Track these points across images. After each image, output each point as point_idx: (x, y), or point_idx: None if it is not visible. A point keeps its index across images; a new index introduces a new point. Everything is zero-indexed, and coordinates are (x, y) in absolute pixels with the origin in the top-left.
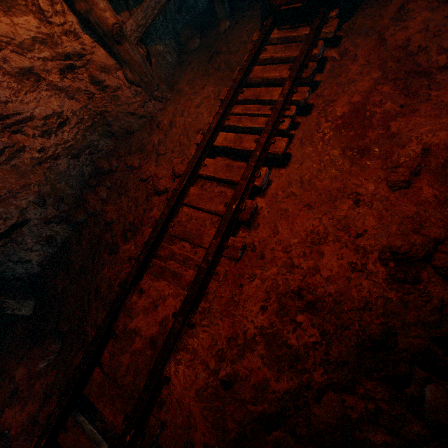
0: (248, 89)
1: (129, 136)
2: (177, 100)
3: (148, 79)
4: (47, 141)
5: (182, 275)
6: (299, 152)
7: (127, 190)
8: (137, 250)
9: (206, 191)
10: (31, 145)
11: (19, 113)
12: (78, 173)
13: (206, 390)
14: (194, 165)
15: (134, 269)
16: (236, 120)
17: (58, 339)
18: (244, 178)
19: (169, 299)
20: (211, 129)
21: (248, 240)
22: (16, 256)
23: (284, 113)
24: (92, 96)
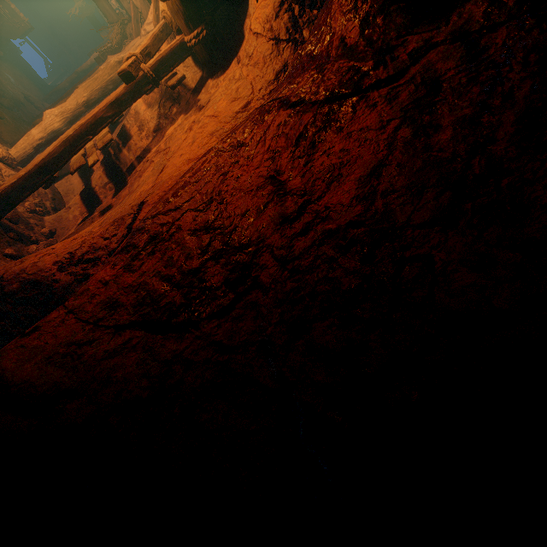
0: None
1: None
2: None
3: None
4: None
5: None
6: None
7: None
8: None
9: None
10: None
11: None
12: None
13: None
14: None
15: None
16: None
17: None
18: None
19: None
20: None
21: None
22: None
23: None
24: None
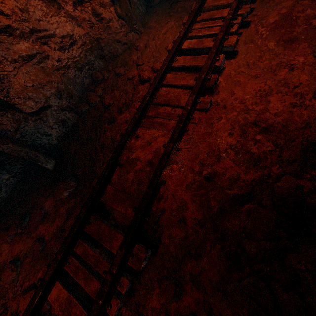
0: (203, 13)
1: (115, 59)
2: (149, 32)
3: (130, 14)
4: (63, 55)
5: (167, 124)
6: (244, 49)
7: (117, 87)
8: (131, 115)
9: (179, 74)
10: (52, 56)
11: (47, 30)
12: (80, 82)
13: (193, 185)
14: (169, 59)
15: (131, 123)
16: (197, 32)
17: (75, 179)
18: (209, 59)
19: (159, 139)
20: (180, 37)
21: (212, 100)
22: (42, 130)
23: (233, 21)
24: (92, 26)
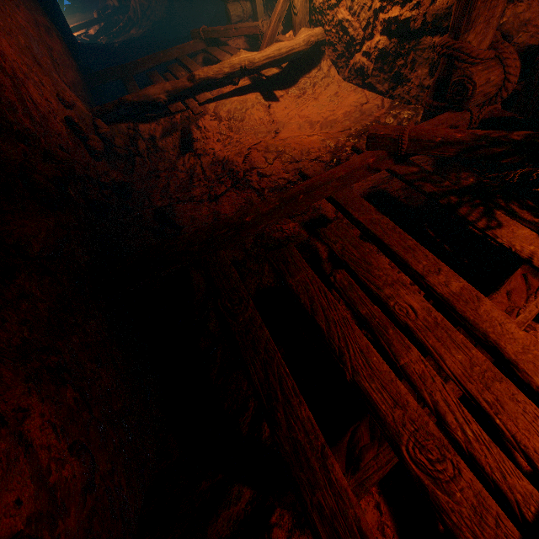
0: None
1: None
2: None
3: None
4: None
5: None
6: None
7: None
8: None
9: None
10: None
11: None
12: None
13: None
14: None
15: None
16: None
17: None
18: None
19: None
20: None
21: None
22: None
23: None
24: None
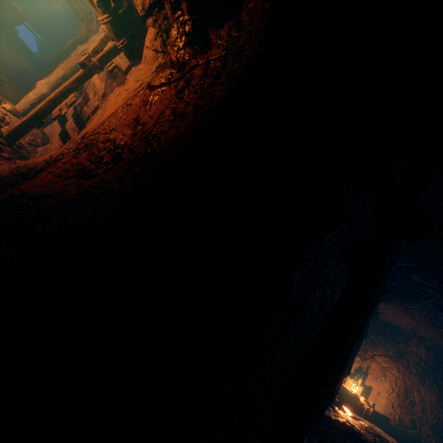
0: None
1: None
2: None
3: None
4: None
5: None
6: None
7: None
8: None
9: None
10: None
11: None
12: None
13: None
14: None
15: None
16: None
17: None
18: None
19: None
20: None
21: None
22: None
23: None
24: None
